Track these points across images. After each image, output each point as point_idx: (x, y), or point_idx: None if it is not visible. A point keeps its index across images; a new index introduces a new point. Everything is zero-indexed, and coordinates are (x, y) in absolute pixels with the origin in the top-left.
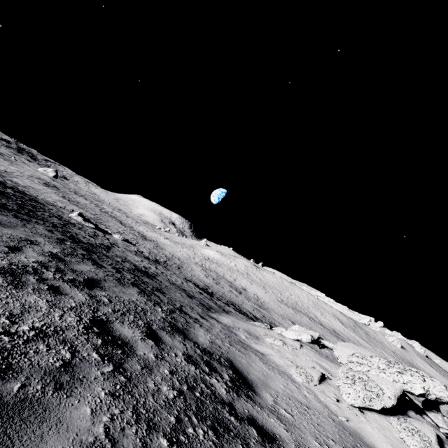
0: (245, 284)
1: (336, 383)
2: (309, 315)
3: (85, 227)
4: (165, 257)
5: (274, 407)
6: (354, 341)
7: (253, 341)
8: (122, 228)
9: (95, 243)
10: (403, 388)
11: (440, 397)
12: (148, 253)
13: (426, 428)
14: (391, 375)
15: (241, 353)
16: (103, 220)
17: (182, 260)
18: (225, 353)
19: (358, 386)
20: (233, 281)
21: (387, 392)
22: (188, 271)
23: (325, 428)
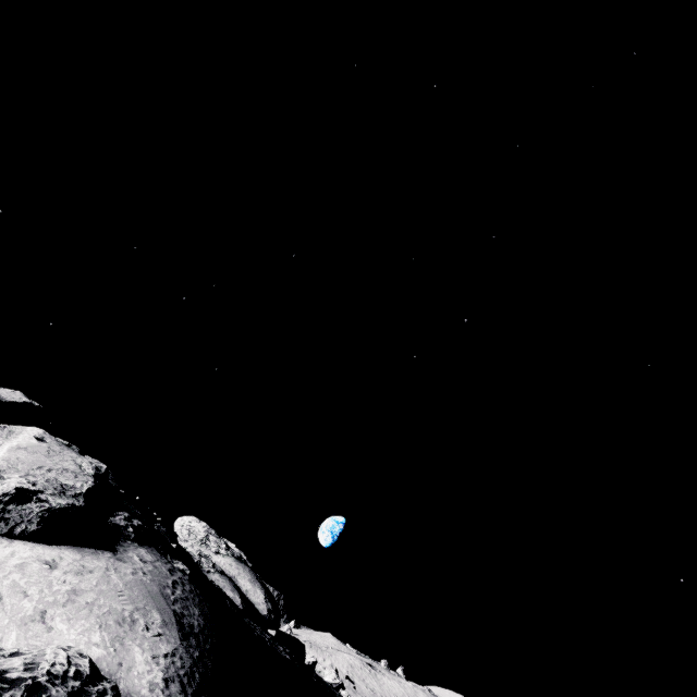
0: None
1: None
2: None
3: None
4: None
5: None
6: None
7: None
8: None
9: None
10: None
11: (308, 660)
12: None
13: None
14: None
15: None
16: None
17: None
18: None
19: None
20: None
21: None
22: None
23: None
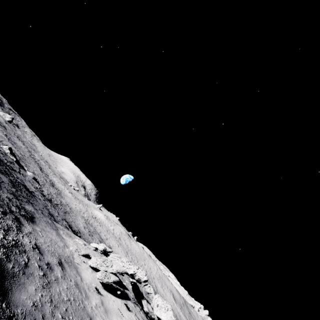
0: (113, 244)
1: (91, 258)
2: (151, 283)
3: (7, 156)
4: (60, 202)
5: (36, 229)
6: (177, 314)
7: (65, 235)
8: (39, 172)
9: (6, 162)
10: (125, 271)
11: (140, 278)
12: (47, 194)
13: (114, 276)
14: (124, 264)
15: (47, 225)
16: (27, 161)
17: (72, 210)
18: (35, 216)
19: (100, 259)
20: (105, 239)
21: (114, 267)
22: (72, 218)
23: (57, 249)
